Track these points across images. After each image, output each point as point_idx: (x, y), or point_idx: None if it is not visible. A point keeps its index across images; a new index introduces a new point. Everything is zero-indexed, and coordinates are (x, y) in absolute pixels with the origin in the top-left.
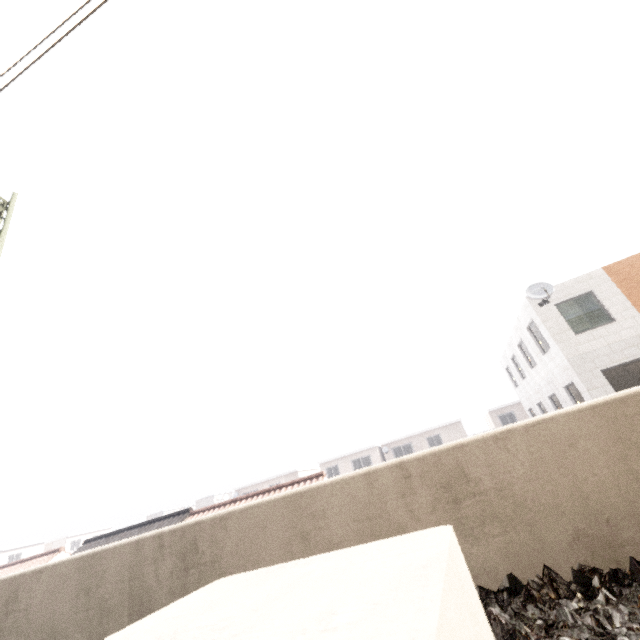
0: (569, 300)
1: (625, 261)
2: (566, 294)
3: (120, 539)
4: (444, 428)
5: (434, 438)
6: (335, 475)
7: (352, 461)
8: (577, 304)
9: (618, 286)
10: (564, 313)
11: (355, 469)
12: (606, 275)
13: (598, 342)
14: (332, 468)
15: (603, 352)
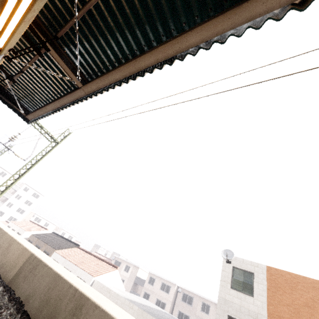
0: (241, 269)
1: (280, 271)
2: (241, 265)
3: (58, 239)
4: (214, 304)
5: (206, 305)
6: (152, 283)
7: (162, 282)
8: (243, 274)
9: (267, 281)
10: (235, 274)
11: (161, 287)
12: (266, 271)
13: (237, 300)
14: (152, 278)
15: (236, 307)
